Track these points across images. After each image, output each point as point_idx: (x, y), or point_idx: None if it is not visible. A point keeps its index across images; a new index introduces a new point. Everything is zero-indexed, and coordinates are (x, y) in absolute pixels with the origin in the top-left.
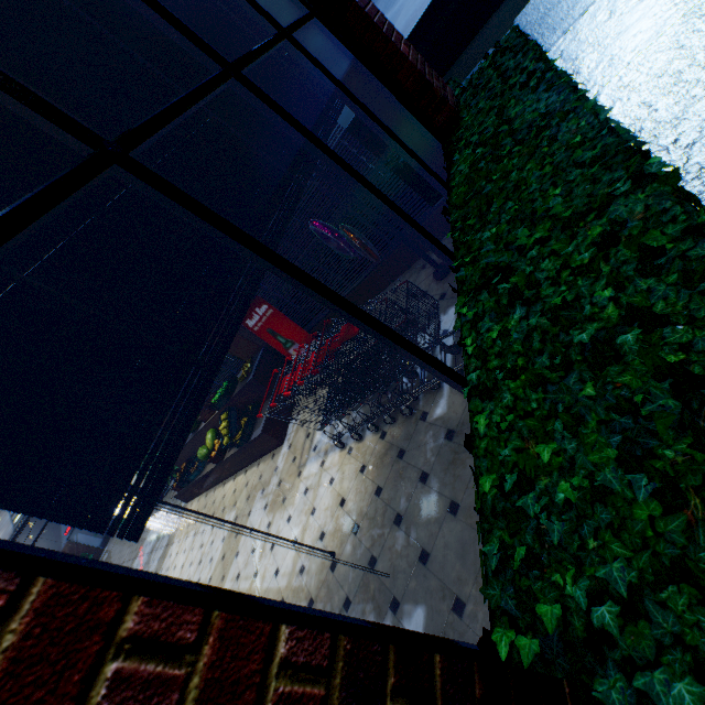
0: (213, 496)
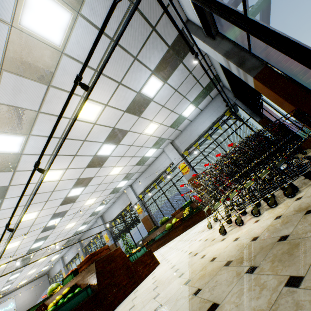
0: (163, 246)
